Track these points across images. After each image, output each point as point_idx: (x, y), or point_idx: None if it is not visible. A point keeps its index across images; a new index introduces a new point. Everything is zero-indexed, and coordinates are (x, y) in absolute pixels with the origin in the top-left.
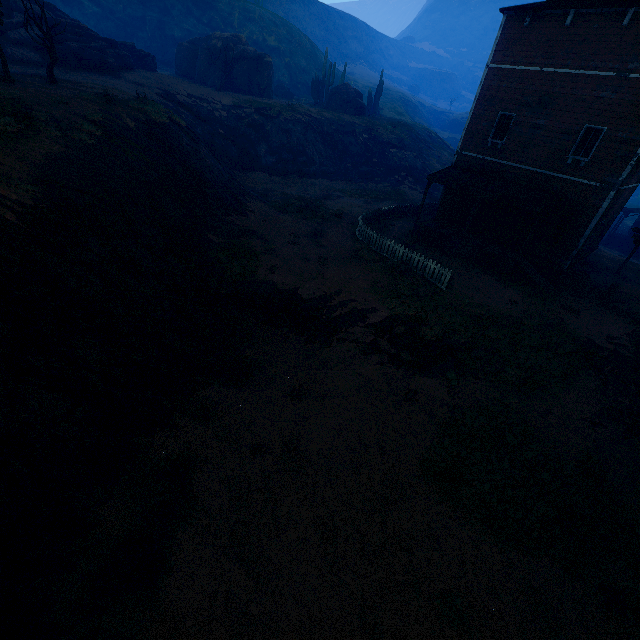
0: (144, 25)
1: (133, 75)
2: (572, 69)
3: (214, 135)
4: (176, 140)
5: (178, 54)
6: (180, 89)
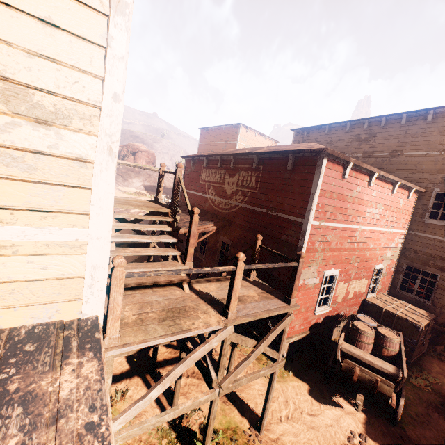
0: None
1: None
2: (216, 142)
3: None
4: None
5: None
6: None
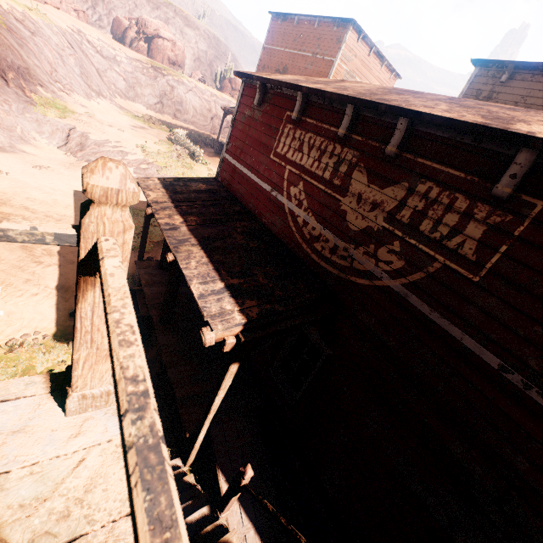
0: (103, 4)
1: (55, 11)
2: (296, 51)
3: (109, 69)
4: (45, 34)
5: (114, 23)
6: (93, 34)
